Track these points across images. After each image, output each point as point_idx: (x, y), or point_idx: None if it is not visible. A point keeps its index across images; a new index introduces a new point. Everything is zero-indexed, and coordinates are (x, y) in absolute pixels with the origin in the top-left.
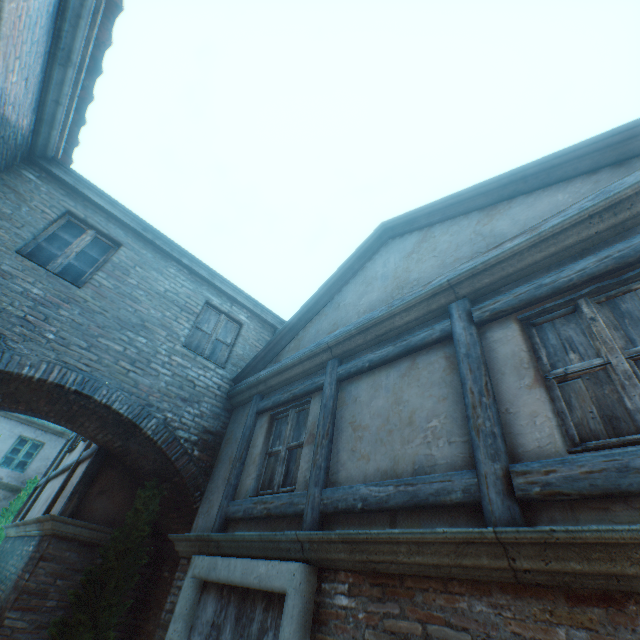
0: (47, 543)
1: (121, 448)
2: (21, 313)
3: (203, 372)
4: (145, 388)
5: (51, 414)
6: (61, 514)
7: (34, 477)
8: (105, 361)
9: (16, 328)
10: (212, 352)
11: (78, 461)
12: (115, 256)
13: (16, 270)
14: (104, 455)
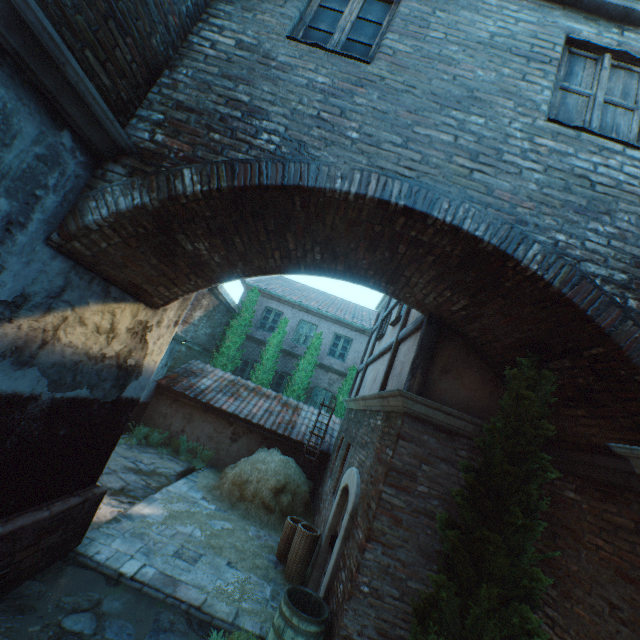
0: (399, 421)
1: (462, 312)
2: (312, 112)
3: (599, 160)
4: (503, 196)
5: (369, 273)
6: (407, 391)
7: (351, 366)
8: (431, 161)
9: (312, 132)
10: (601, 127)
11: (397, 341)
12: (400, 7)
13: (292, 60)
14: (436, 325)
